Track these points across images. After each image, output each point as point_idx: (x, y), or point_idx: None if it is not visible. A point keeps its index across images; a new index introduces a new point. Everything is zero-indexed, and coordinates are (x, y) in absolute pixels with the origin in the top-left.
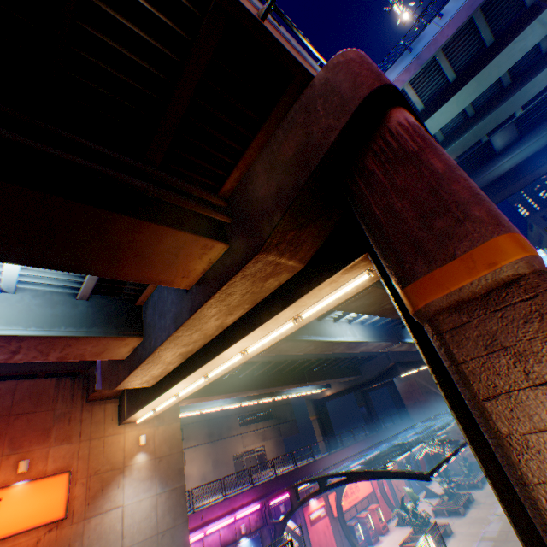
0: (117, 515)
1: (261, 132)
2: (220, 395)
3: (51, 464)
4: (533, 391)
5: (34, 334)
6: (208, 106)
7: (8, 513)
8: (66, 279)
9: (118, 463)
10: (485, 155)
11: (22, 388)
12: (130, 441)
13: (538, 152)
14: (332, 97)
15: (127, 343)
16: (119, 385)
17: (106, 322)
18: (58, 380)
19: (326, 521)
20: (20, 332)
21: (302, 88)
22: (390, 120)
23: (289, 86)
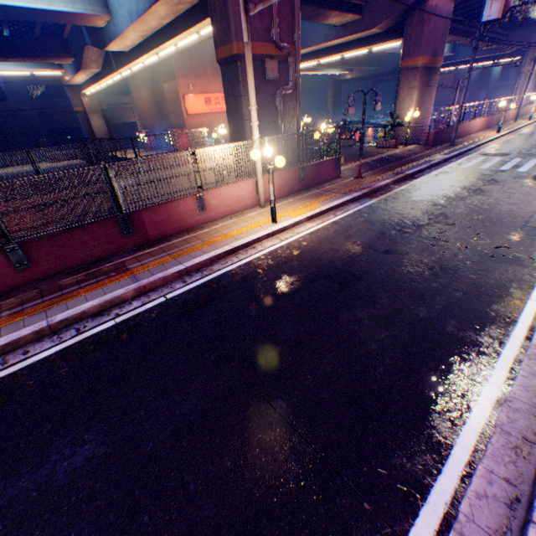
0: None
1: None
2: None
3: None
4: (406, 90)
5: None
6: None
7: None
8: None
9: None
10: None
11: None
12: None
13: None
14: None
15: None
16: None
17: None
18: None
19: None
20: None
21: None
22: (427, 3)
23: None
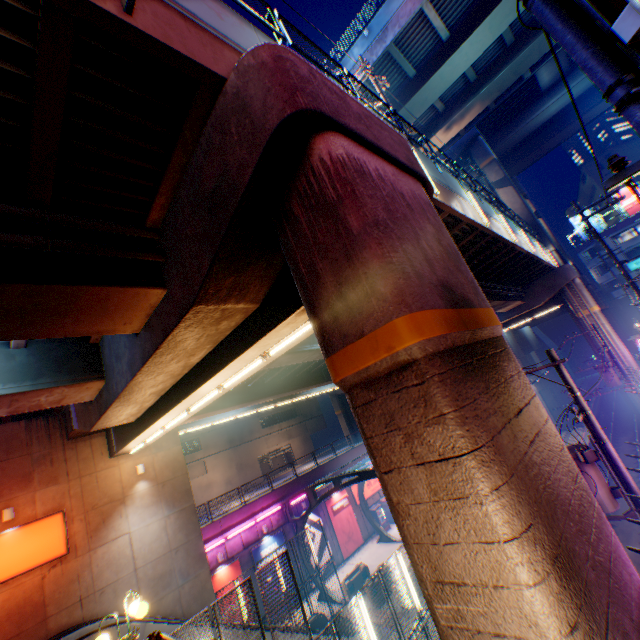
0: (125, 542)
1: (178, 151)
2: (229, 408)
3: (41, 507)
4: (416, 468)
5: None
6: (95, 125)
7: (4, 559)
8: None
9: (117, 495)
10: (529, 96)
11: None
12: (127, 472)
13: (592, 88)
14: (245, 119)
15: (89, 387)
16: (93, 428)
17: (55, 370)
18: (28, 423)
19: (349, 510)
20: None
21: (215, 94)
22: (313, 154)
23: (197, 93)
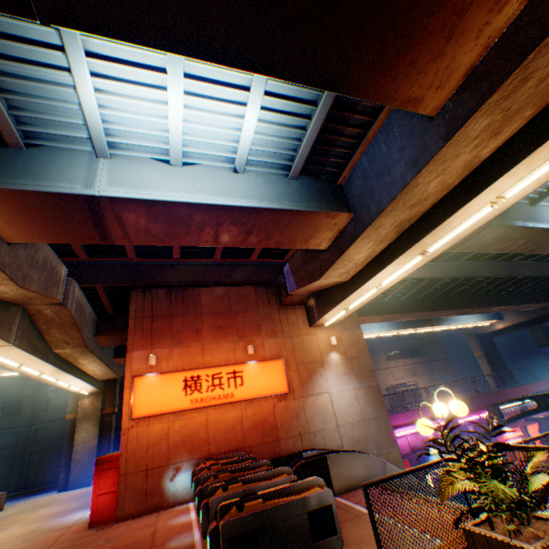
0: (326, 399)
1: None
2: (383, 316)
3: (267, 352)
4: None
5: (267, 207)
6: None
7: (249, 382)
8: (278, 157)
9: (316, 358)
10: None
11: (232, 293)
12: (321, 342)
13: None
14: None
15: (335, 223)
16: (322, 275)
17: (316, 199)
18: (255, 289)
19: None
20: (257, 204)
21: None
22: None
23: None
